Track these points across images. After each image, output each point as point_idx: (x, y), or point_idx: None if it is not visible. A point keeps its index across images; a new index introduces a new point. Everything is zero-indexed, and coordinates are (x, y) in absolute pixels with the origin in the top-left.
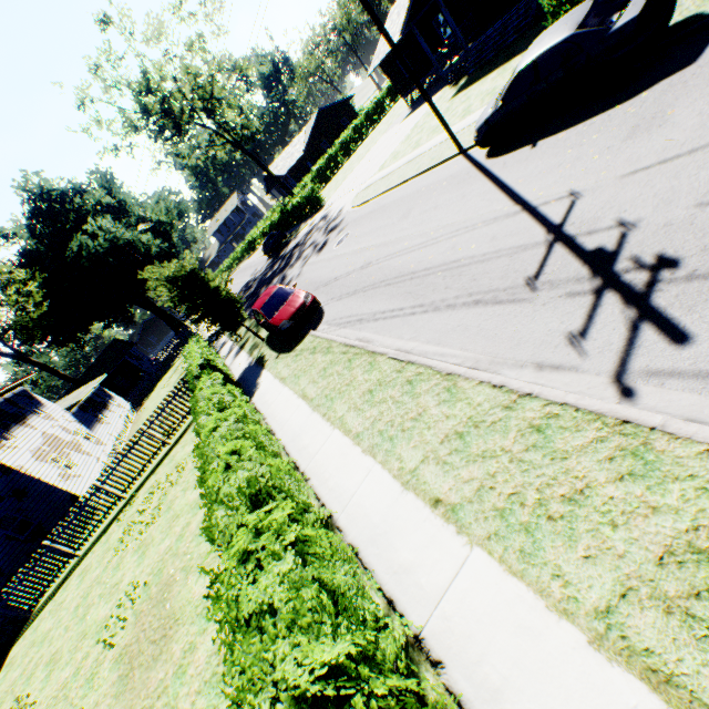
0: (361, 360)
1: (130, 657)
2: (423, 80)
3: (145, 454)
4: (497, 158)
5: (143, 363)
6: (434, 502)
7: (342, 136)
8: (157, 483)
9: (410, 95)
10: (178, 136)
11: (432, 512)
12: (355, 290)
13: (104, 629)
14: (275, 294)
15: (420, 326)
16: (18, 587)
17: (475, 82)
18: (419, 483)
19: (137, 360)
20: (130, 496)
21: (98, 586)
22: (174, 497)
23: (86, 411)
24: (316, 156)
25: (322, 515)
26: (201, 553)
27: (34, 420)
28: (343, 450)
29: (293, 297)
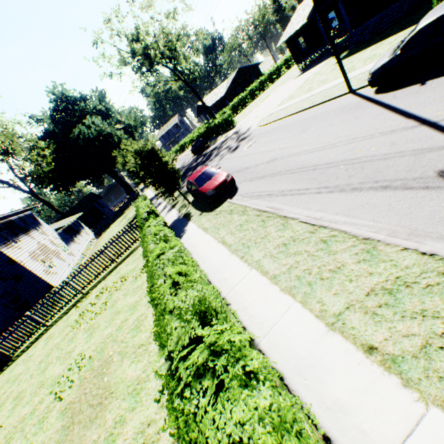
0: (274, 221)
1: (72, 412)
2: (313, 54)
3: (100, 266)
4: (387, 93)
5: (105, 210)
6: (368, 348)
7: (251, 86)
8: (106, 286)
9: (302, 63)
10: (150, 71)
11: (366, 357)
12: (263, 175)
13: (56, 384)
14: (205, 171)
15: (327, 201)
16: (5, 339)
17: (356, 53)
18: (346, 327)
19: (102, 207)
20: (86, 292)
21: (56, 350)
22: (117, 298)
23: (67, 233)
24: (232, 97)
25: (249, 338)
26: (134, 344)
27: (34, 233)
28: (261, 286)
29: (217, 175)
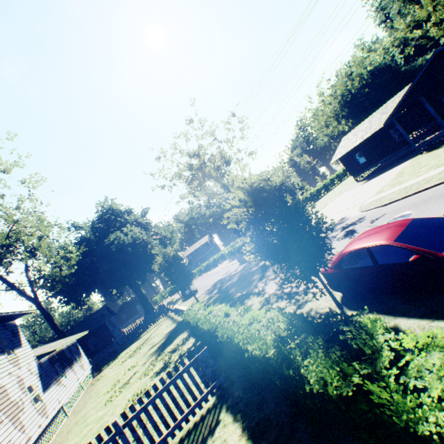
0: None
1: None
2: (373, 165)
3: None
4: None
5: (115, 330)
6: None
7: None
8: None
9: (360, 175)
10: (202, 183)
11: None
12: None
13: None
14: (414, 223)
15: None
16: None
17: None
18: None
19: (113, 326)
20: None
21: None
22: None
23: (53, 364)
24: None
25: None
26: None
27: None
28: None
29: None
